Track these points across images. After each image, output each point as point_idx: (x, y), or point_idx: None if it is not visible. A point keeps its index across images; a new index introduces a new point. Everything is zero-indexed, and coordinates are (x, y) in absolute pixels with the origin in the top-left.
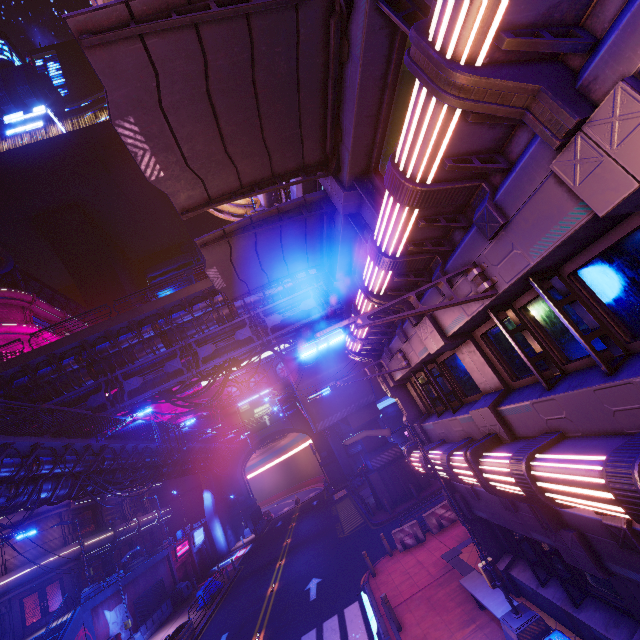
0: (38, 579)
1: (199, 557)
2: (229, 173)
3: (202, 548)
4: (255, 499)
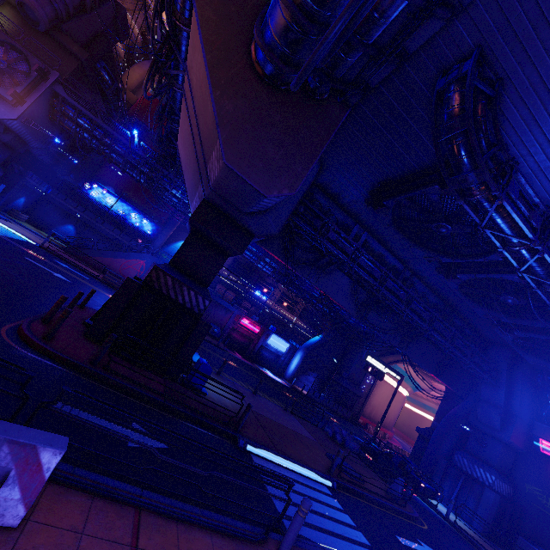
0: None
1: (273, 358)
2: None
3: (281, 357)
4: (361, 393)
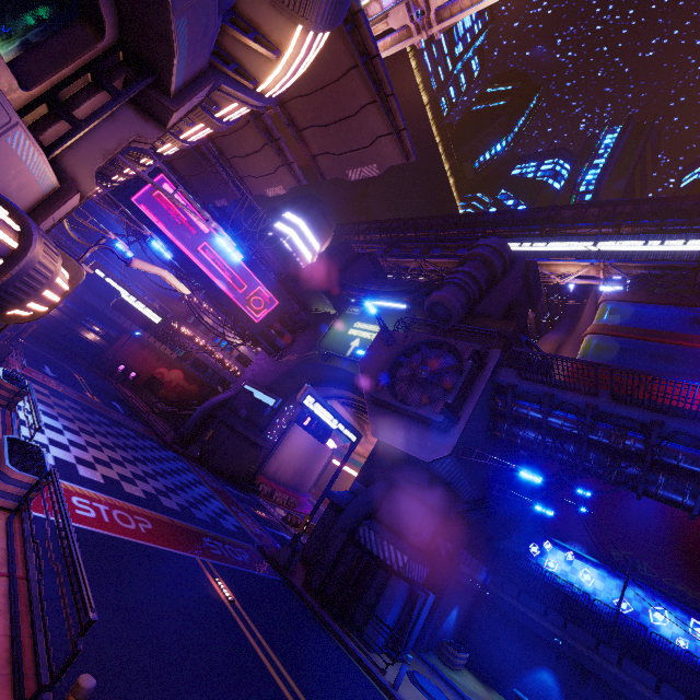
0: None
1: None
2: (270, 150)
3: None
4: None
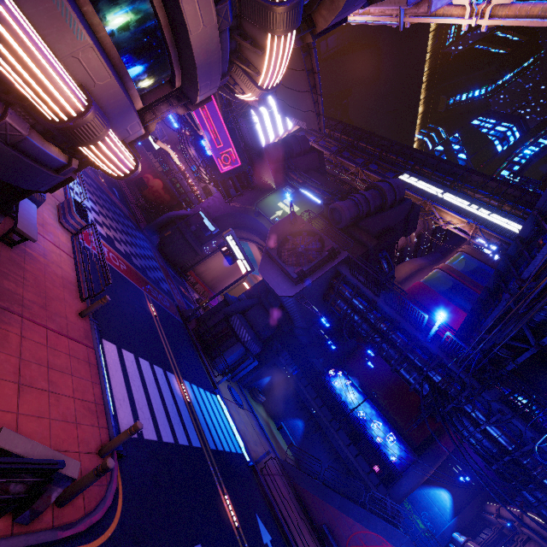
0: None
1: None
2: None
3: None
4: None
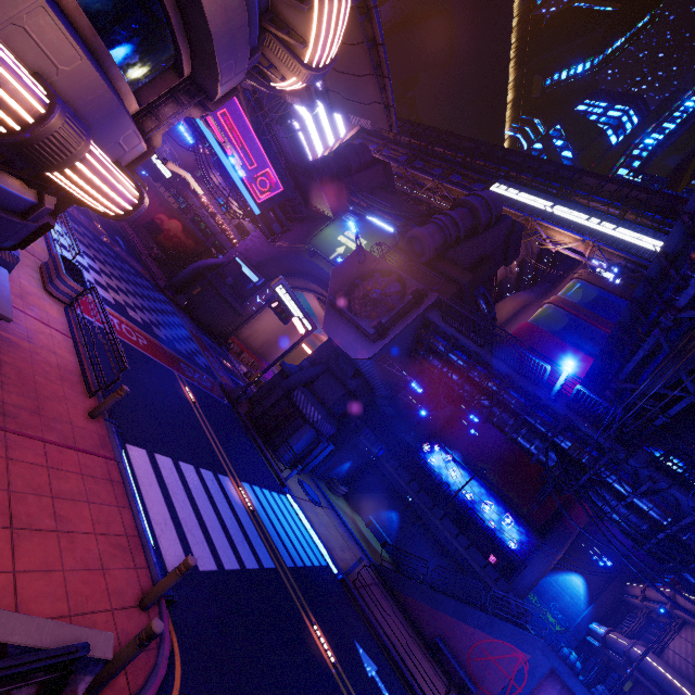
0: (660, 692)
1: None
2: None
3: None
4: None
